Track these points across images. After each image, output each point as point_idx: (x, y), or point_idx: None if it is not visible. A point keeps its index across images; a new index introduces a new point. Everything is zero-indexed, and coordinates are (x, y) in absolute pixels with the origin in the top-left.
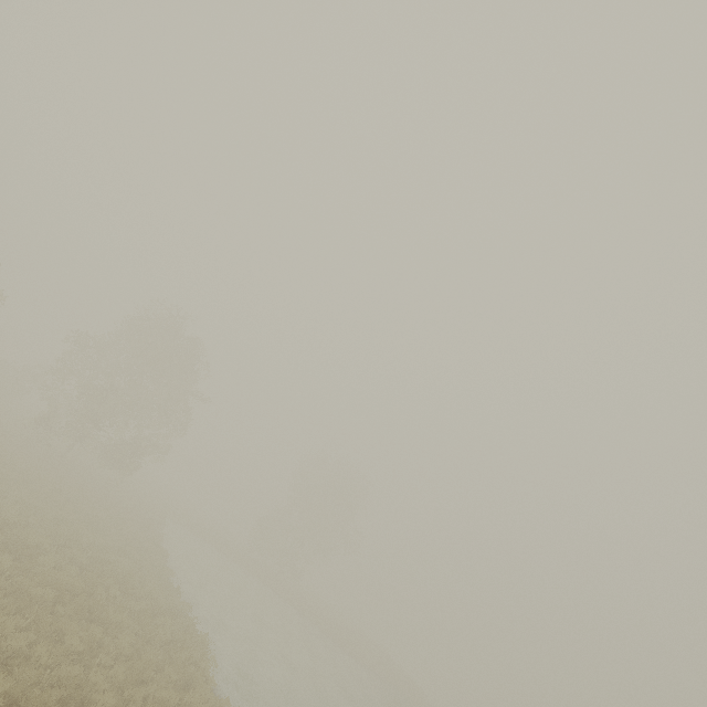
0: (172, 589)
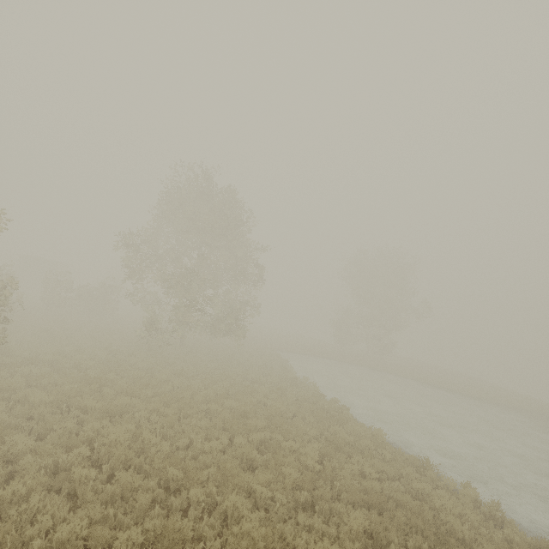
0: (421, 465)
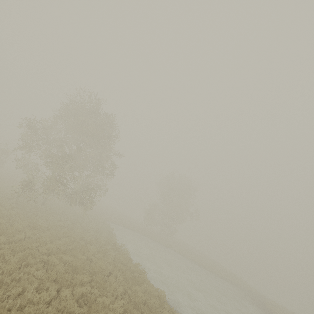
0: None
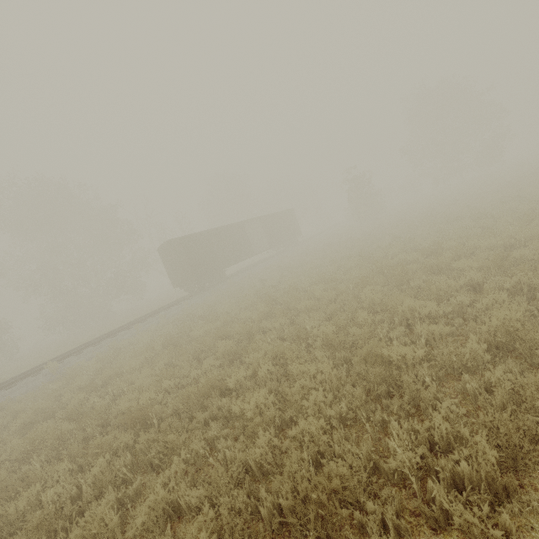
0: None
